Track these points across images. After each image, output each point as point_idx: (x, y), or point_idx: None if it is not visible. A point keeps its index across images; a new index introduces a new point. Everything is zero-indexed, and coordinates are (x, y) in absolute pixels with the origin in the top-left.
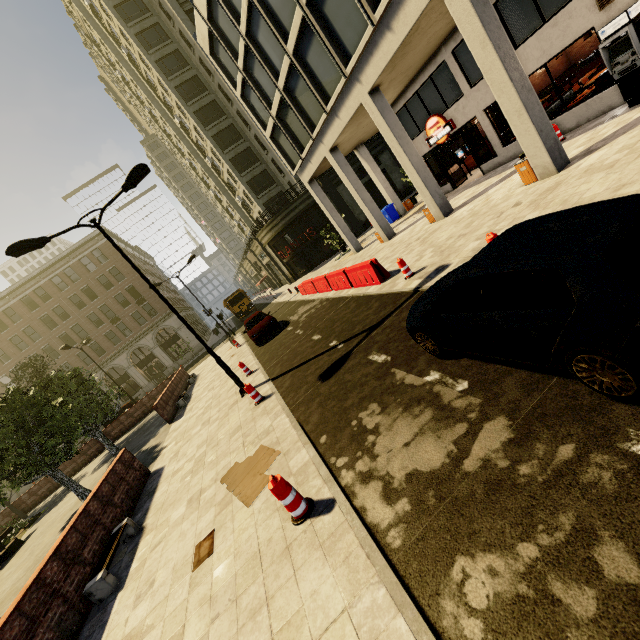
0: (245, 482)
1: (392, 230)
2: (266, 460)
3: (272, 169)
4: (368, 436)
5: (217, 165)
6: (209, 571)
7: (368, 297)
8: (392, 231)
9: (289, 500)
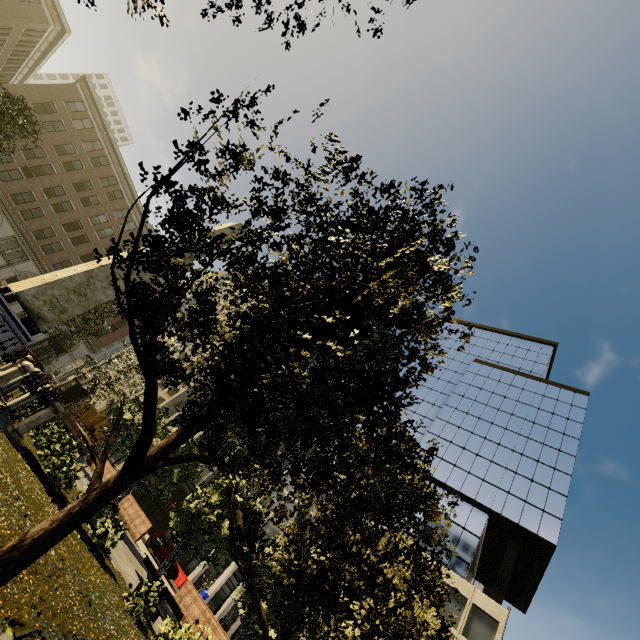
0: None
1: None
2: None
3: None
4: None
5: None
6: None
7: None
8: None
9: None
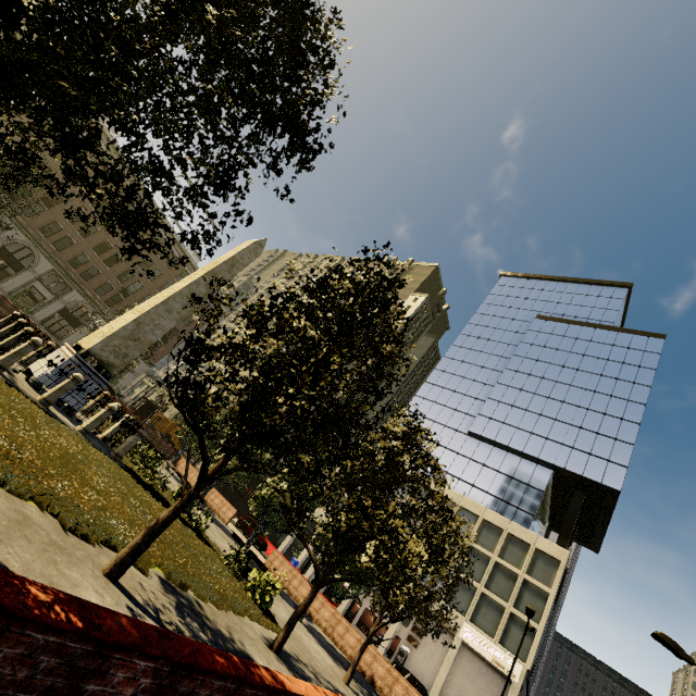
0: None
1: None
2: None
3: None
4: None
5: None
6: None
7: None
8: None
9: None
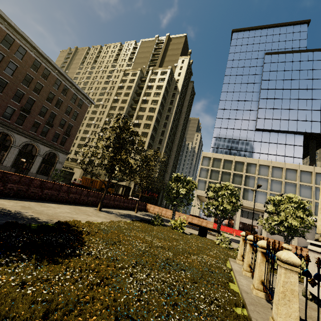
0: None
1: None
2: None
3: None
4: None
5: None
6: None
7: None
8: None
9: None
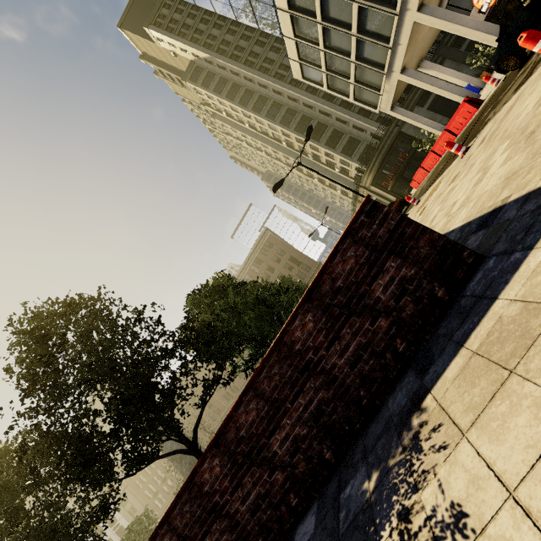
0: (430, 196)
1: (475, 94)
2: (437, 184)
3: (355, 134)
4: (490, 117)
5: (316, 156)
6: (429, 204)
7: (471, 122)
8: (476, 95)
9: (456, 146)
